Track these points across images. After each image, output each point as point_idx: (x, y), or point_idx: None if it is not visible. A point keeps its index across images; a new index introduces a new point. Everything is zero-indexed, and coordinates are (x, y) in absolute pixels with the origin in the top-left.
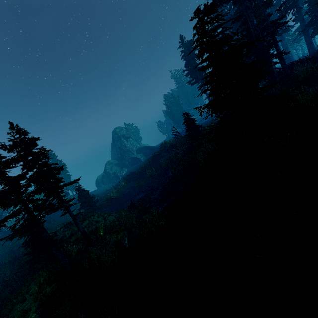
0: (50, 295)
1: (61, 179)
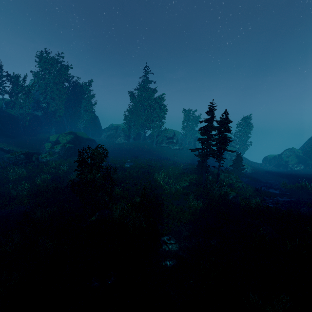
0: (193, 183)
1: (225, 147)
